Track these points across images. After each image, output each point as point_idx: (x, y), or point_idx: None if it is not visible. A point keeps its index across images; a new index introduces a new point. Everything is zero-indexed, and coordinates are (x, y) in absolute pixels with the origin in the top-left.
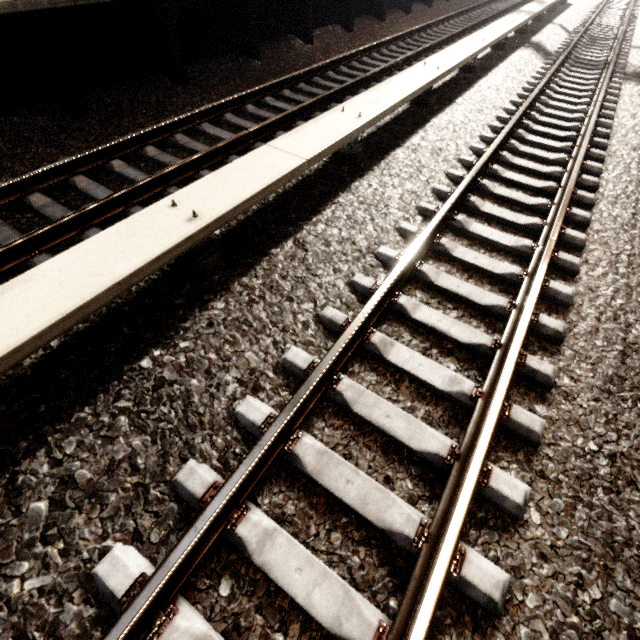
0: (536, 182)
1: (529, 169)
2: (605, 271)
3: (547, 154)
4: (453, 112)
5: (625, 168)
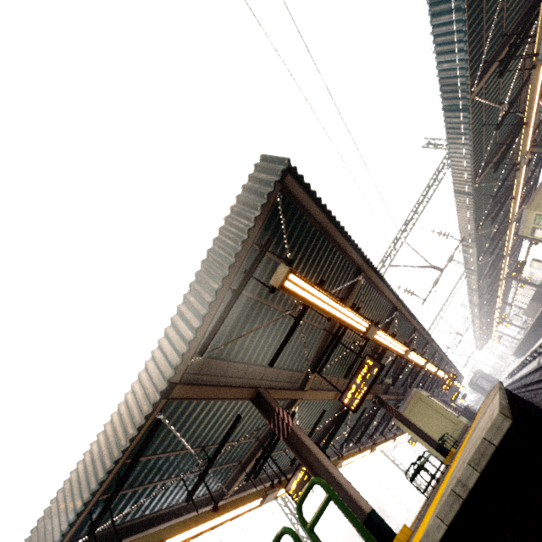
0: None
1: None
2: None
3: None
4: None
5: None
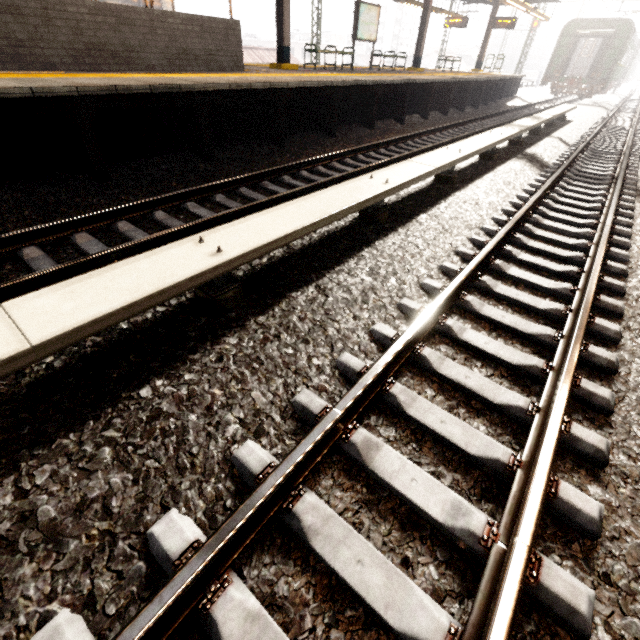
0: (513, 353)
1: (505, 325)
2: None
3: (535, 300)
4: (408, 233)
5: None
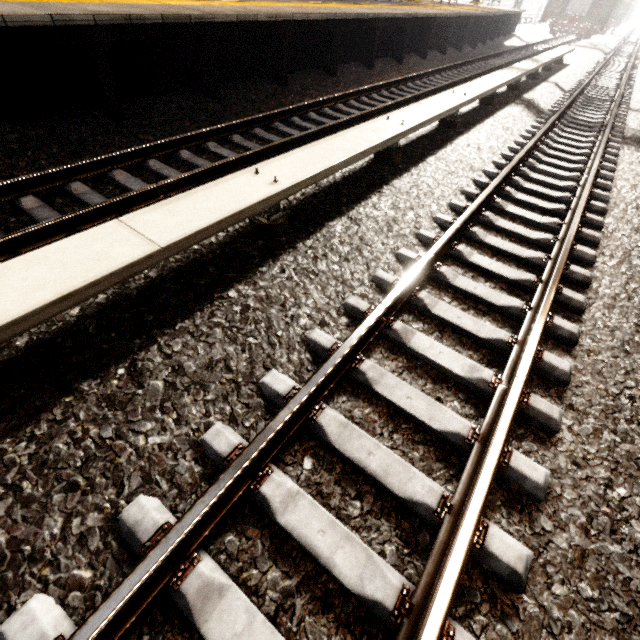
0: (511, 271)
1: (504, 251)
2: (598, 426)
3: (529, 232)
4: (420, 173)
5: (625, 256)
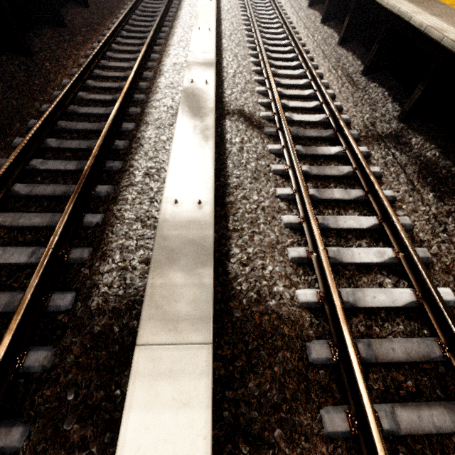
0: (263, 2)
1: None
2: (292, 15)
3: None
4: None
5: None
